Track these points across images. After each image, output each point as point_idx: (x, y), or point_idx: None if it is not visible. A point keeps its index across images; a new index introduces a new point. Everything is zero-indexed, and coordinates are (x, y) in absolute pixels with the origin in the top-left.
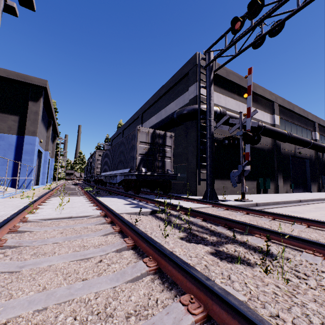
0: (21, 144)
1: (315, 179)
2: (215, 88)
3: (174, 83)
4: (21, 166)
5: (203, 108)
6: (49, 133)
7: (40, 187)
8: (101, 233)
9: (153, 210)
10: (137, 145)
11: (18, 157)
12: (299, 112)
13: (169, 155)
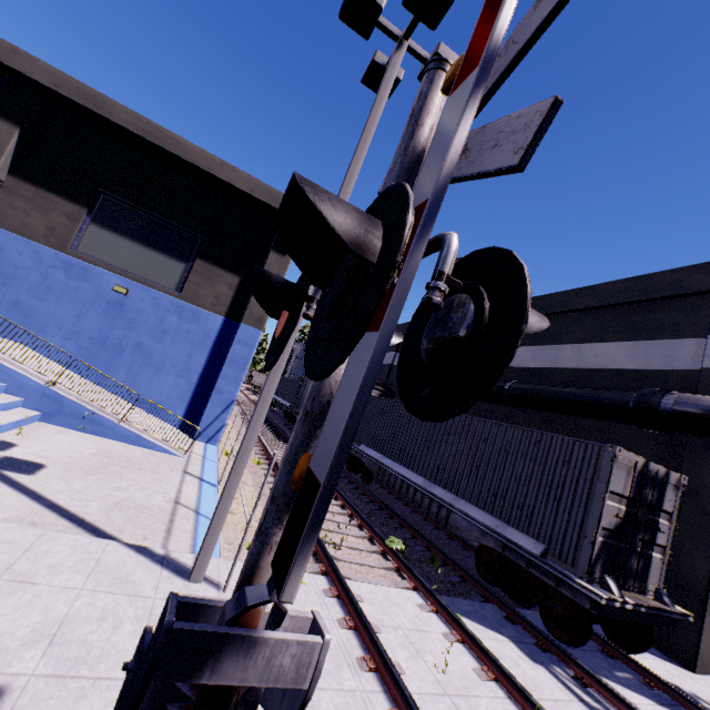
0: (225, 339)
1: None
2: None
3: (640, 299)
4: (214, 389)
5: None
6: None
7: None
8: None
9: None
10: (603, 503)
11: (211, 366)
12: None
13: (662, 539)
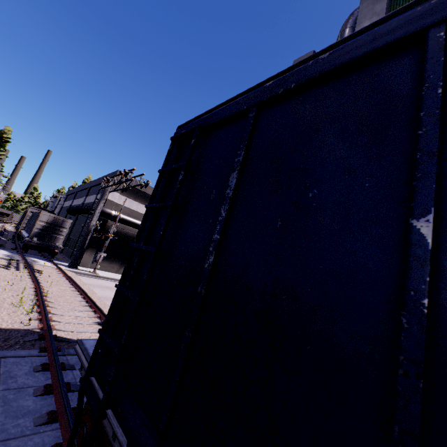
0: None
1: None
2: (130, 196)
3: None
4: None
5: (102, 210)
6: None
7: None
8: None
9: (11, 259)
10: (37, 223)
11: None
12: None
13: (63, 233)
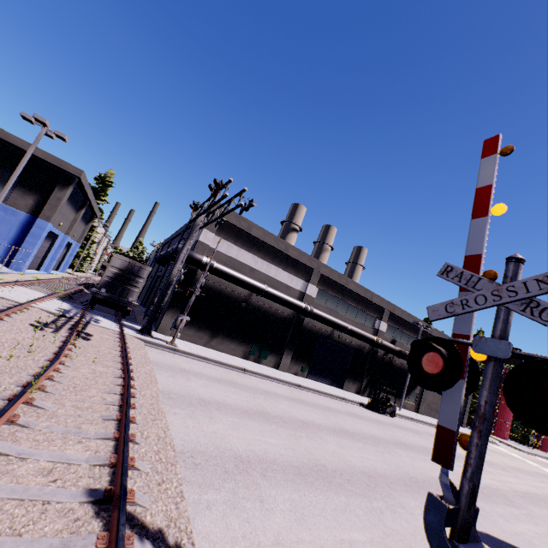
0: (31, 225)
1: (359, 376)
2: (229, 238)
3: None
4: (21, 247)
5: (190, 255)
6: (78, 216)
7: (38, 273)
8: (4, 305)
9: (63, 315)
10: (108, 269)
11: (22, 237)
12: (357, 291)
13: (139, 285)
